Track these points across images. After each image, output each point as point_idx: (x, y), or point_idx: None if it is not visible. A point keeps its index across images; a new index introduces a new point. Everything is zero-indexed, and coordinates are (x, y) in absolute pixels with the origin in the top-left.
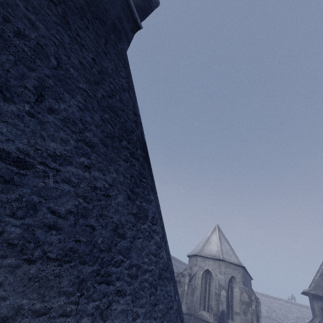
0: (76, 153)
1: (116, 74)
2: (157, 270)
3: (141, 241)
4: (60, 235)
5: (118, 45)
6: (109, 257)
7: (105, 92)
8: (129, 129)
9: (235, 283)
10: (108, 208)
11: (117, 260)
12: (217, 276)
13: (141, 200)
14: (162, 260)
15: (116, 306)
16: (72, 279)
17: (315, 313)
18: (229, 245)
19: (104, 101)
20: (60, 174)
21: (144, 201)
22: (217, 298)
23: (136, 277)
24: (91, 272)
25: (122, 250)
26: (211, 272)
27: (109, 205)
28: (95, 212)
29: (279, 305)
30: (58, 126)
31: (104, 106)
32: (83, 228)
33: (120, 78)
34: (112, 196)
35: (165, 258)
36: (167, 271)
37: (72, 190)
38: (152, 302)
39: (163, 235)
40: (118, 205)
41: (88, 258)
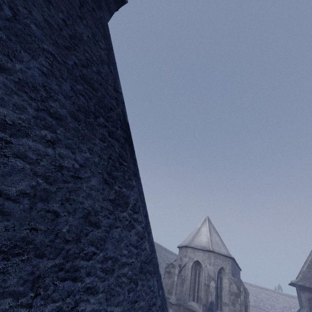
0: (36, 124)
1: (94, 44)
2: (138, 263)
3: (119, 231)
4: (7, 222)
5: (97, 12)
6: (77, 248)
7: (79, 60)
8: (108, 106)
9: (225, 274)
10: (77, 191)
11: (87, 252)
12: (206, 267)
13: (120, 185)
14: (145, 252)
15: (85, 306)
16: (24, 276)
17: (302, 304)
18: (219, 236)
19: (77, 70)
20: (11, 147)
21: (124, 186)
22: (207, 288)
23: (112, 272)
24: (52, 267)
25: (95, 241)
26: (201, 263)
27: (79, 188)
28: (59, 195)
29: (267, 294)
30: (11, 89)
31: (77, 75)
32: (41, 214)
33: (99, 49)
34: (83, 178)
35: (148, 250)
36: (150, 264)
37: (29, 167)
38: (131, 299)
39: (146, 225)
40: (91, 189)
41: (47, 250)
